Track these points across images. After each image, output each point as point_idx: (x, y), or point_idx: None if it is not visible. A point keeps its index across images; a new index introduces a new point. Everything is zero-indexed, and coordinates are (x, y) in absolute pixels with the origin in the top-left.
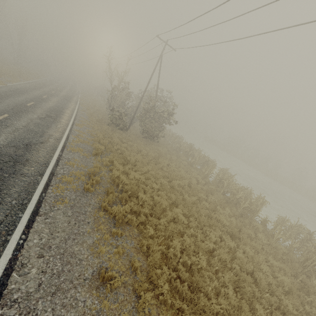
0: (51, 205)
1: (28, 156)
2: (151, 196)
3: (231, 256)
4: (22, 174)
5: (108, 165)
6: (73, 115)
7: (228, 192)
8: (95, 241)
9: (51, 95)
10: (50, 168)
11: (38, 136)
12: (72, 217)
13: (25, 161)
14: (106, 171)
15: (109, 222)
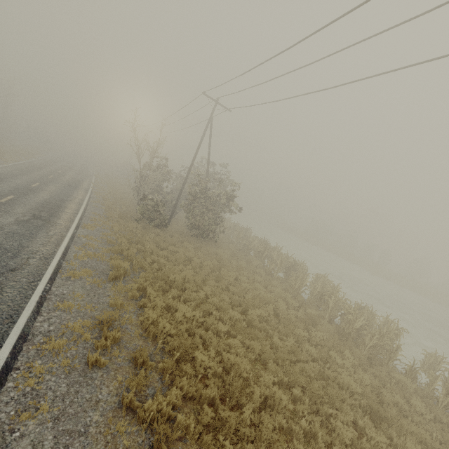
0: (5, 427)
1: None
2: (218, 351)
3: None
4: None
5: (136, 297)
6: (80, 211)
7: (337, 317)
8: None
9: (46, 181)
10: (19, 324)
11: (9, 257)
12: None
13: None
14: (133, 310)
15: (140, 444)
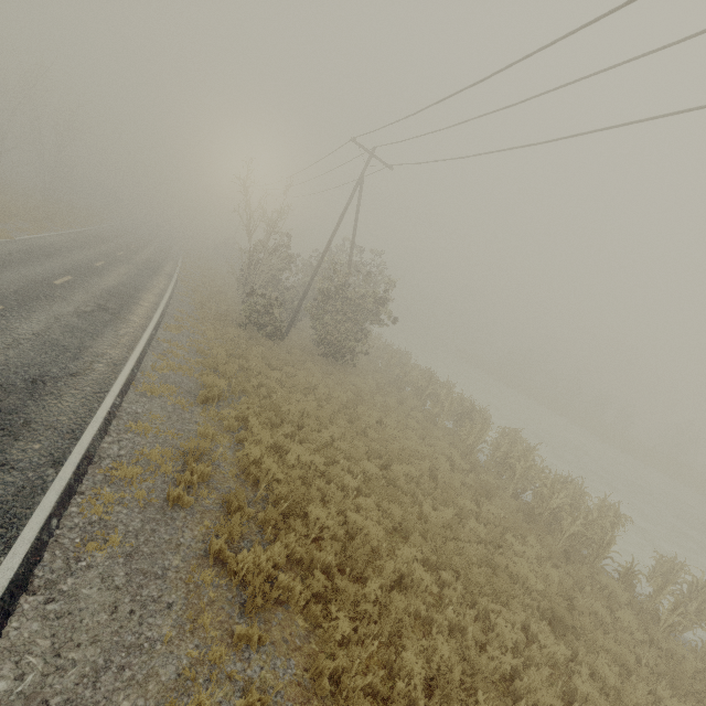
0: (70, 553)
1: (33, 411)
2: (341, 511)
3: (560, 690)
4: (7, 462)
5: (234, 429)
6: (161, 306)
7: (526, 491)
8: (184, 671)
9: (114, 259)
10: (84, 442)
11: (68, 358)
12: (125, 590)
13: (22, 426)
14: (228, 445)
15: (229, 600)
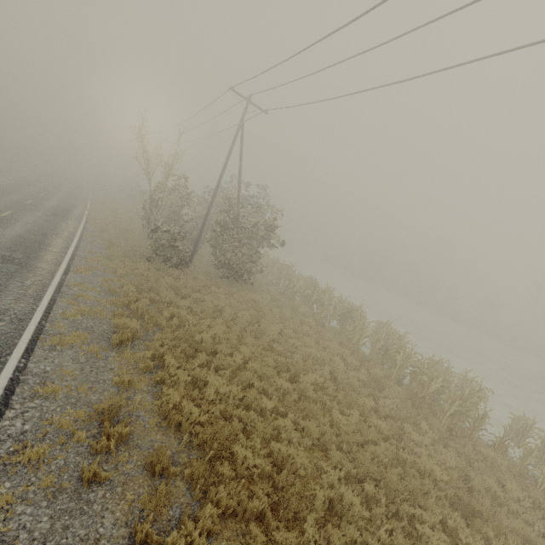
0: None
1: None
2: (263, 437)
3: None
4: None
5: (151, 369)
6: (70, 249)
7: (406, 376)
8: None
9: (22, 208)
10: None
11: None
12: None
13: None
14: (146, 388)
15: None
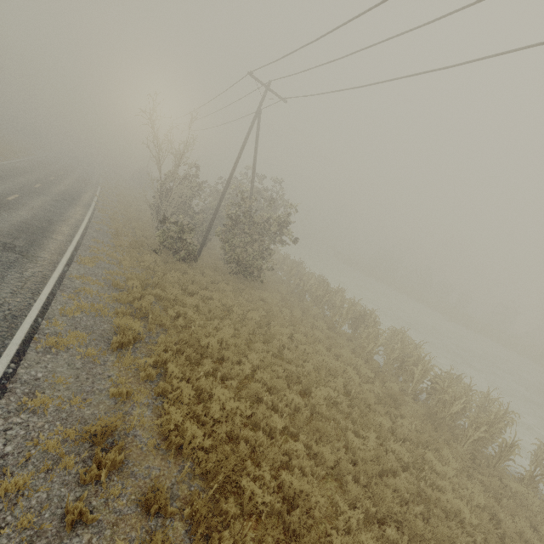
0: None
1: None
2: (272, 463)
3: None
4: None
5: (152, 377)
6: (76, 237)
7: (423, 392)
8: None
9: (30, 192)
10: None
11: None
12: None
13: None
14: (146, 401)
15: None
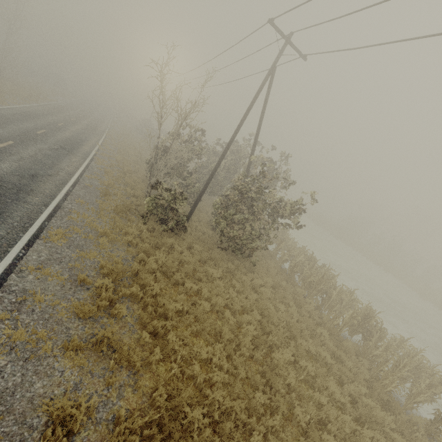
0: None
1: None
2: None
3: None
4: None
5: None
6: (56, 198)
7: None
8: None
9: (28, 139)
10: None
11: None
12: None
13: None
14: None
15: None
